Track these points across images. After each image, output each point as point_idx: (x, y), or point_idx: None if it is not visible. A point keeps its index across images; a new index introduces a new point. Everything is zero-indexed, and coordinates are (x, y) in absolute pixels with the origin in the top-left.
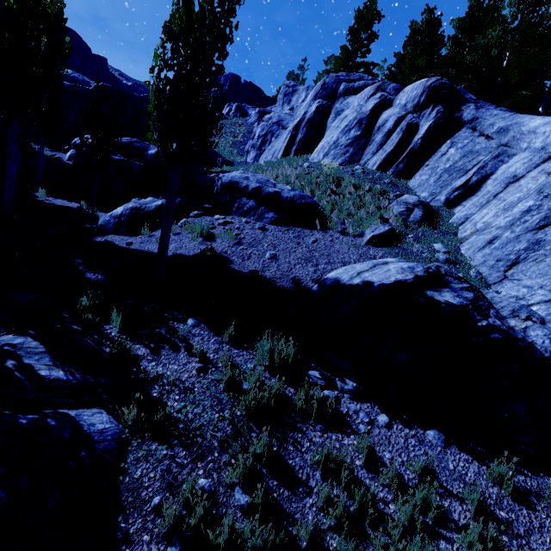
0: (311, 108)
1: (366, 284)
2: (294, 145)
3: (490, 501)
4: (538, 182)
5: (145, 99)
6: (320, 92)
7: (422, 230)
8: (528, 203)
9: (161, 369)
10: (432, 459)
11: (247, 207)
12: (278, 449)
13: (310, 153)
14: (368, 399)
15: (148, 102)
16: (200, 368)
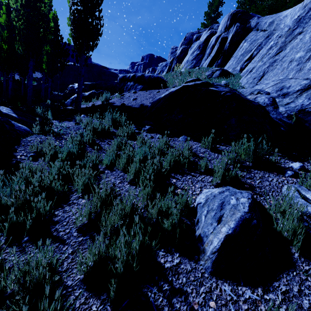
0: (179, 51)
1: (169, 92)
2: (170, 71)
3: (198, 152)
4: None
5: (103, 67)
6: (183, 42)
7: (218, 79)
8: (270, 44)
9: (60, 124)
10: (176, 144)
11: (130, 86)
12: (99, 142)
13: None
14: (155, 133)
15: (104, 68)
16: (76, 122)
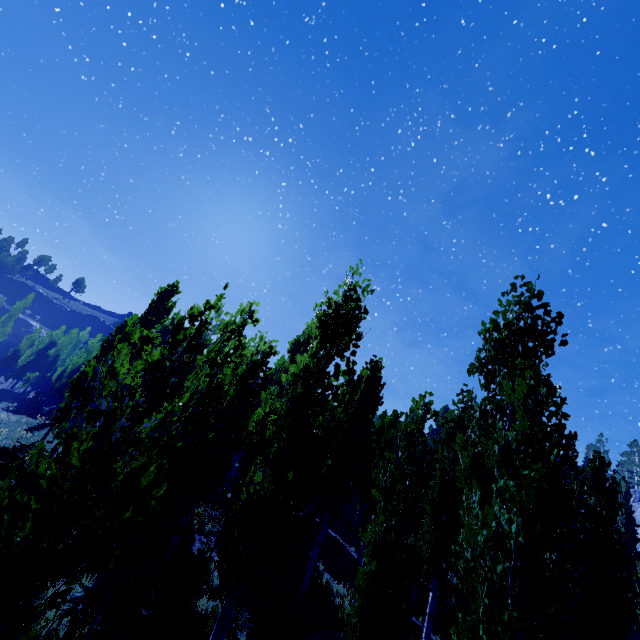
0: None
1: None
2: None
3: None
4: None
5: None
6: None
7: None
8: None
9: None
10: None
11: None
12: None
13: None
14: None
15: None
16: None
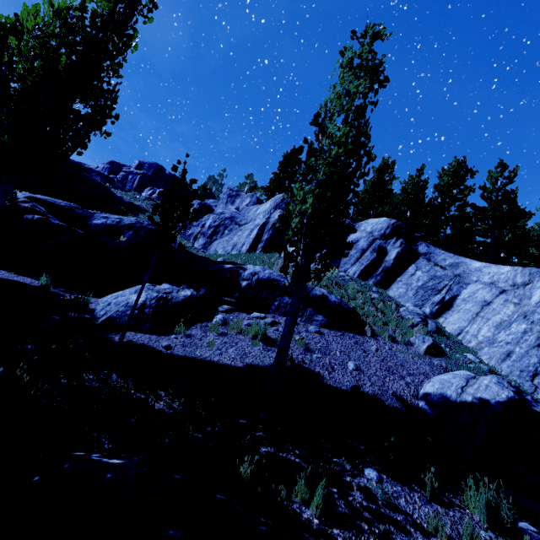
0: (274, 214)
1: (482, 402)
2: (260, 242)
3: None
4: (509, 308)
5: (80, 166)
6: (281, 204)
7: (445, 340)
8: (522, 325)
9: None
10: None
11: None
12: None
13: (277, 252)
14: None
15: (83, 170)
16: None
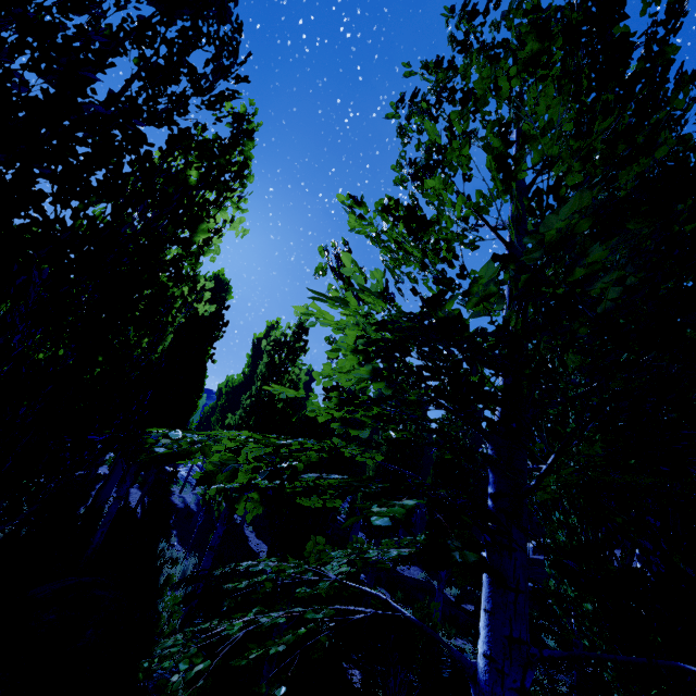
0: None
1: None
2: None
3: None
4: None
5: None
6: None
7: None
8: None
9: None
10: None
11: None
12: None
13: None
14: None
15: None
16: None
